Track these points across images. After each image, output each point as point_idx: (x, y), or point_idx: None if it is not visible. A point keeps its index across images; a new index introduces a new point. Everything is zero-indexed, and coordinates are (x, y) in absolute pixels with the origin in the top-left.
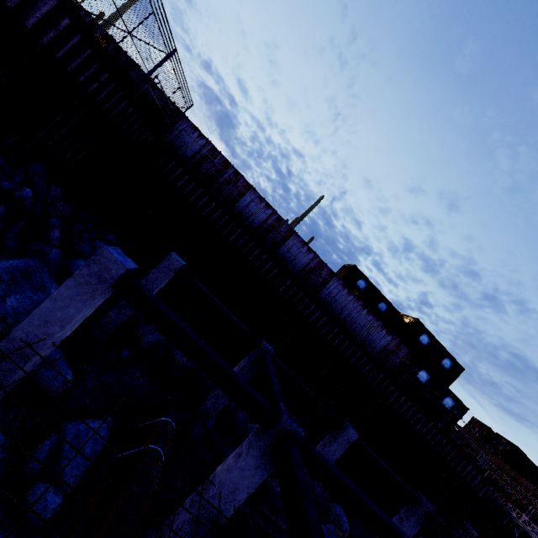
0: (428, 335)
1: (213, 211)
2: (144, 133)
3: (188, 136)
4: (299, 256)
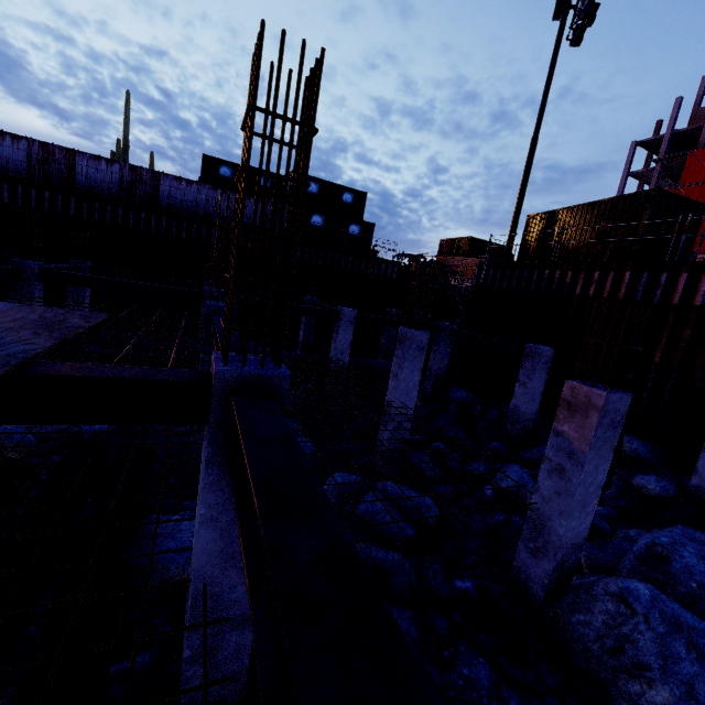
0: (313, 182)
1: None
2: None
3: None
4: (105, 176)
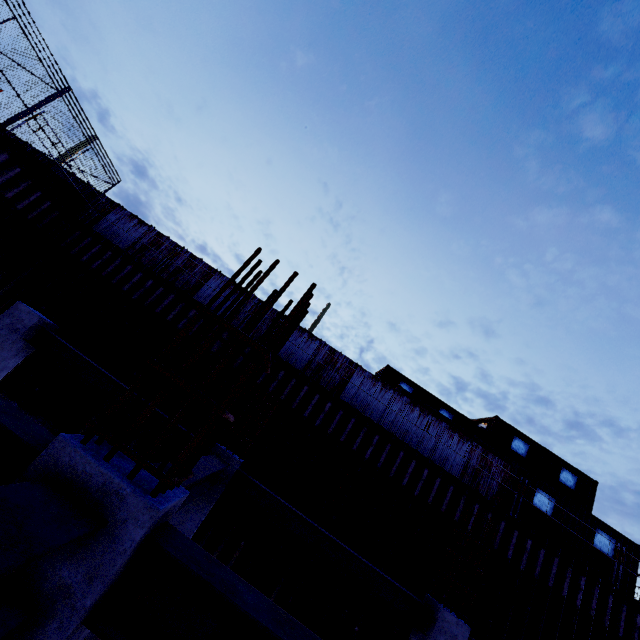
0: (522, 439)
1: (150, 293)
2: (31, 193)
3: (123, 226)
4: (298, 349)
